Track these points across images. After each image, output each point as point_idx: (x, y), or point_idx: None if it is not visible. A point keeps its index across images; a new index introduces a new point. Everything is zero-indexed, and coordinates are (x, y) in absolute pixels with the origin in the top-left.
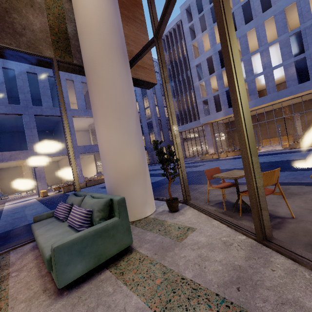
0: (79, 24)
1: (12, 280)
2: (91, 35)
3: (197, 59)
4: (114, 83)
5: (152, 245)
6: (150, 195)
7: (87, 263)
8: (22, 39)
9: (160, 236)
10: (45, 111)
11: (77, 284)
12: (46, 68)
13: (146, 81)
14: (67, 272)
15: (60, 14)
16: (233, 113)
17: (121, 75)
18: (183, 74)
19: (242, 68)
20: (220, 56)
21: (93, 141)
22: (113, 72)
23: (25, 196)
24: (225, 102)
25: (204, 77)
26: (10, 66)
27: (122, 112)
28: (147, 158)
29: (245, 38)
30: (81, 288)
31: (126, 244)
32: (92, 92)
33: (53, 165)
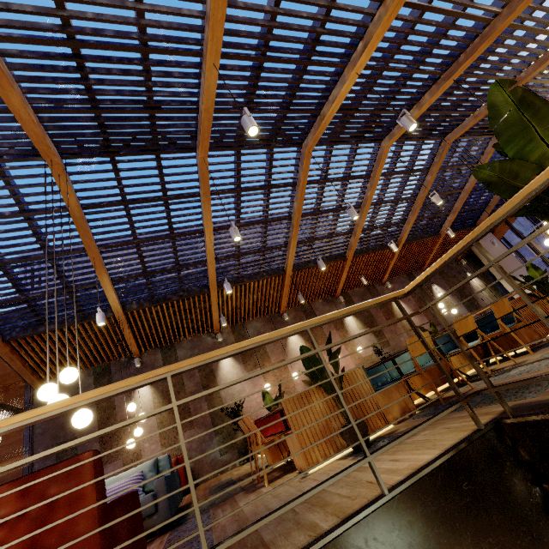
0: None
1: None
2: None
3: None
4: None
5: None
6: None
7: None
8: None
9: None
10: None
11: None
12: None
13: None
14: None
15: None
16: None
17: None
18: None
19: None
20: None
21: None
22: None
23: None
24: None
25: (525, 230)
26: None
27: None
28: None
29: None
30: None
31: None
32: None
33: None
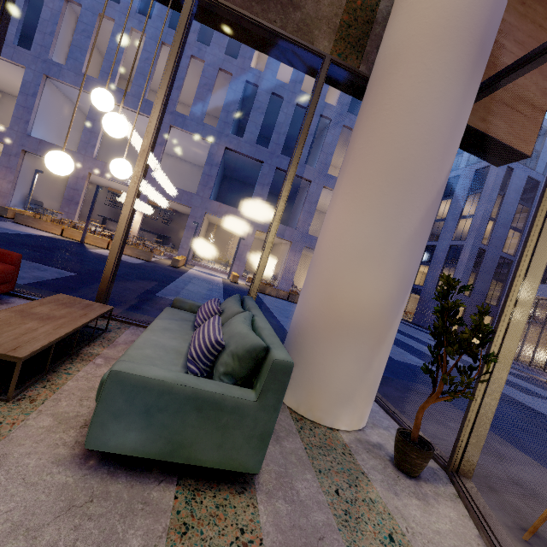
0: None
1: (88, 368)
2: None
3: None
4: (418, 109)
5: (293, 522)
6: (368, 389)
7: (148, 441)
8: (295, 15)
9: (328, 513)
10: None
11: (117, 463)
12: (310, 75)
13: (502, 143)
14: (108, 429)
15: None
16: None
17: (445, 96)
18: None
19: None
20: None
21: None
22: (428, 85)
23: (216, 269)
24: None
25: None
26: (281, 92)
27: (401, 182)
28: (412, 310)
29: None
30: (112, 480)
31: (241, 464)
32: (360, 123)
33: None
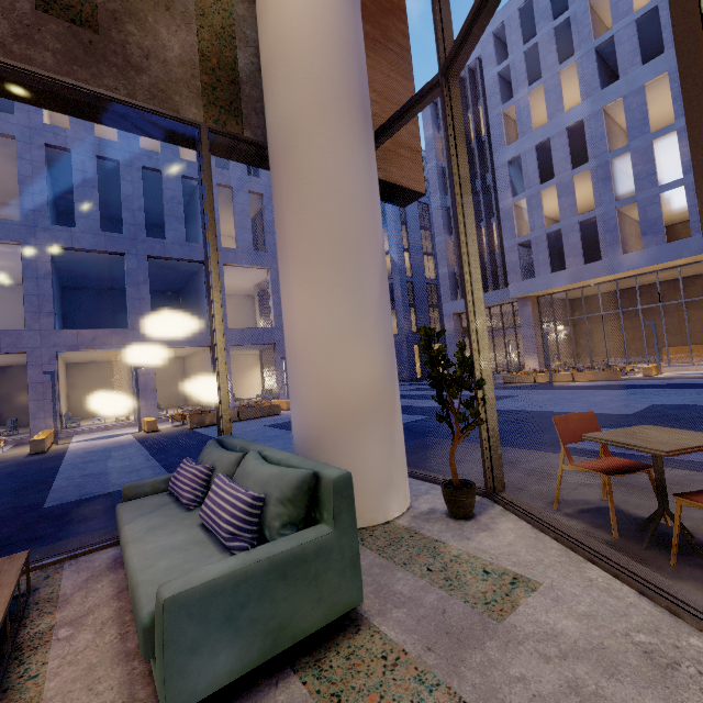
0: (266, 44)
1: (58, 651)
2: (294, 67)
3: (512, 147)
4: (336, 180)
5: (416, 617)
6: (400, 465)
7: (243, 652)
8: (141, 79)
9: (435, 590)
10: (170, 250)
11: None
12: (184, 147)
13: (401, 187)
14: (190, 672)
15: (226, 27)
16: (595, 277)
17: (355, 163)
18: (474, 181)
19: (626, 169)
20: (571, 140)
21: (262, 321)
22: (336, 155)
23: (112, 425)
24: (576, 249)
25: (526, 188)
26: (112, 154)
27: (350, 253)
28: None
29: (640, 96)
30: None
31: (345, 603)
32: (282, 201)
33: (175, 365)
